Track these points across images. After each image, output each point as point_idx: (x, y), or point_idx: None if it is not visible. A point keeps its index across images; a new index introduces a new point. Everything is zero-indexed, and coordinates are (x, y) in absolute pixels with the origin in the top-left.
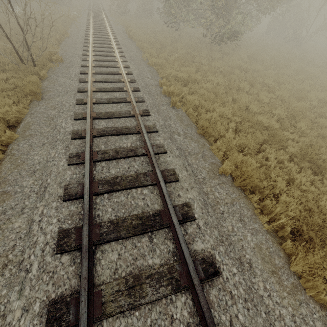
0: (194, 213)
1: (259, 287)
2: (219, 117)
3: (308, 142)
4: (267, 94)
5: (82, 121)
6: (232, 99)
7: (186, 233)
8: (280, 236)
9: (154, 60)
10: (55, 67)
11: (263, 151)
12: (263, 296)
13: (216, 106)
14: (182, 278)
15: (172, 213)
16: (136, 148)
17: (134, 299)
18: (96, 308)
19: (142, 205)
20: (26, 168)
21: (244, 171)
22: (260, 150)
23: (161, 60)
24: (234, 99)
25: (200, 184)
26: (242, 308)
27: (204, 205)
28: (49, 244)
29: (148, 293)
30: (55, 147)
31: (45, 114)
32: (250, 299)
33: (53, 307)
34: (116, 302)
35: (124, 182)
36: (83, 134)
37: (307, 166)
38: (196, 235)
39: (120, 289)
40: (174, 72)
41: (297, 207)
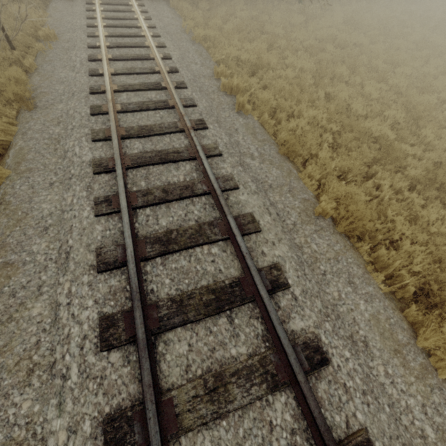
0: (287, 278)
1: (379, 372)
2: (308, 126)
3: (435, 158)
4: (378, 85)
5: (104, 144)
6: (324, 94)
7: (278, 307)
8: (398, 298)
9: (202, 31)
10: (47, 50)
11: (371, 175)
12: (385, 384)
13: (303, 107)
14: (280, 372)
15: (258, 282)
16: (193, 183)
17: (218, 405)
18: (169, 423)
19: (213, 271)
20: (32, 224)
21: (352, 210)
22: (368, 174)
23: (212, 31)
24: (327, 95)
25: (289, 233)
26: (361, 404)
27: (299, 264)
28: (89, 339)
29: (237, 396)
30: (70, 188)
31: (45, 134)
32: (369, 391)
33: (110, 426)
34: (194, 411)
35: (182, 238)
36: (109, 164)
37: (434, 195)
38: (293, 309)
39: (198, 394)
40: (235, 53)
41: (424, 258)
